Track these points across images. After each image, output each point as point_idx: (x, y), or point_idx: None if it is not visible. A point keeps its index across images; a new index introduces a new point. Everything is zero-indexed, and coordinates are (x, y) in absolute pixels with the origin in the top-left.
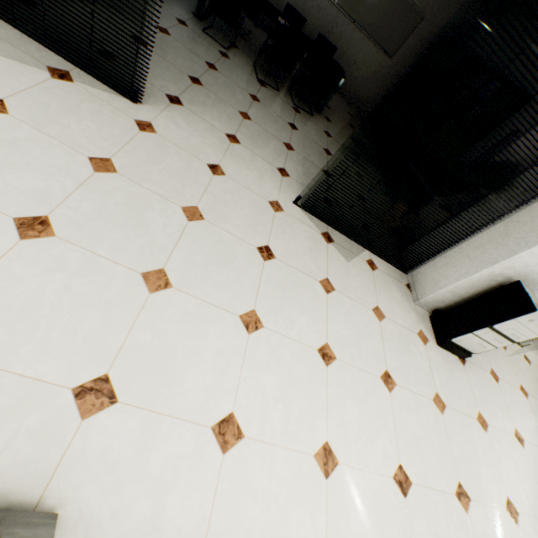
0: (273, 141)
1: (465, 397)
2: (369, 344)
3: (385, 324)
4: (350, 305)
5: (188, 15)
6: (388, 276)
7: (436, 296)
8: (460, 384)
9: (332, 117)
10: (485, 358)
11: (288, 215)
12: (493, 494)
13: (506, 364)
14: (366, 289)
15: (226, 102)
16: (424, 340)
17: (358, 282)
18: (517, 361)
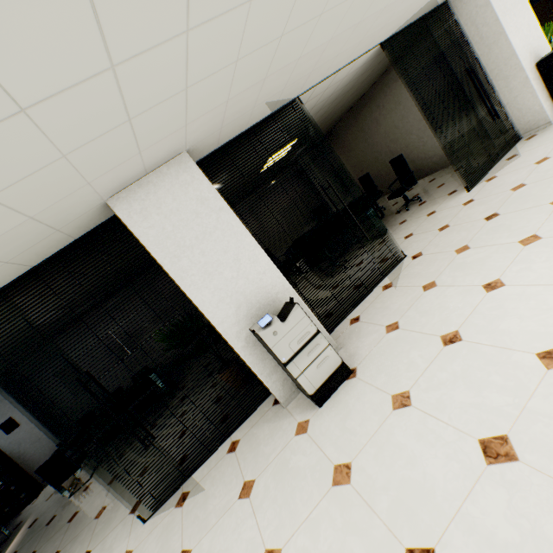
0: (128, 491)
1: (369, 408)
2: (239, 551)
3: (256, 489)
4: (211, 539)
5: (59, 503)
6: (253, 428)
7: (275, 387)
8: (359, 404)
9: (187, 379)
10: (375, 329)
11: (138, 547)
12: (459, 476)
13: (399, 295)
14: (230, 484)
15: (83, 529)
16: (304, 429)
17: (219, 491)
18: (408, 274)
